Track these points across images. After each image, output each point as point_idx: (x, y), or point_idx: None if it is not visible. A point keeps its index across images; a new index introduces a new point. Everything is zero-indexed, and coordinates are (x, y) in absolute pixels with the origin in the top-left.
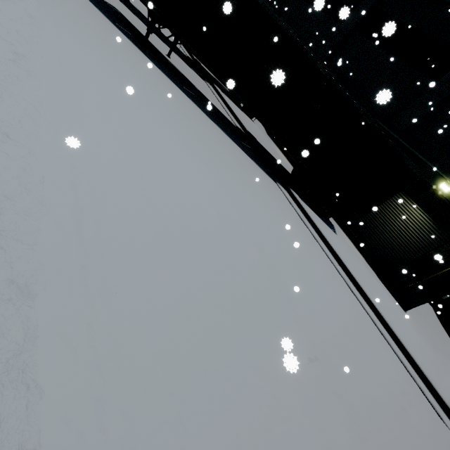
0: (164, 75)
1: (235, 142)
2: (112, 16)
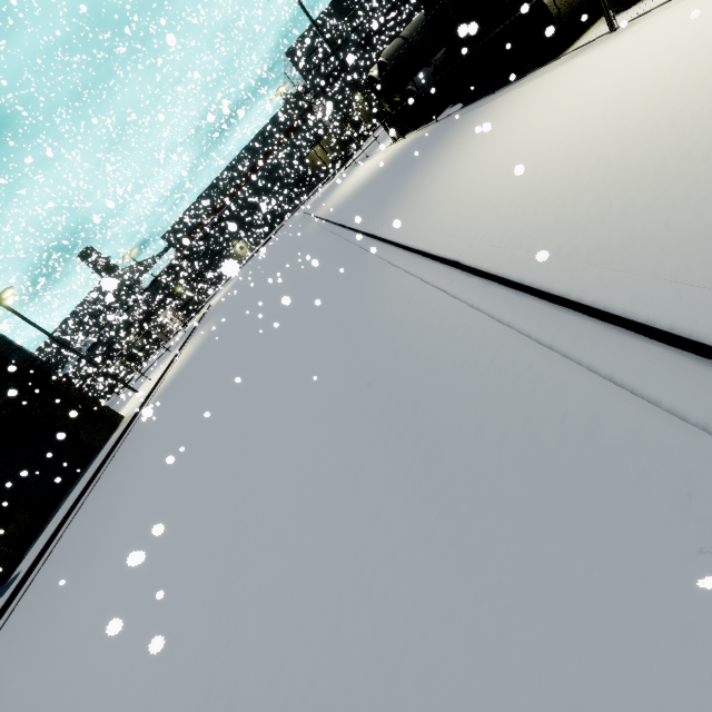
0: None
1: None
2: None
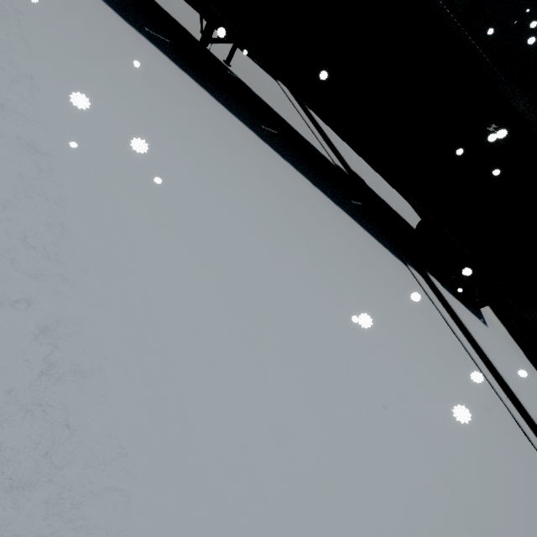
0: (234, 119)
1: (346, 211)
2: (134, 12)
